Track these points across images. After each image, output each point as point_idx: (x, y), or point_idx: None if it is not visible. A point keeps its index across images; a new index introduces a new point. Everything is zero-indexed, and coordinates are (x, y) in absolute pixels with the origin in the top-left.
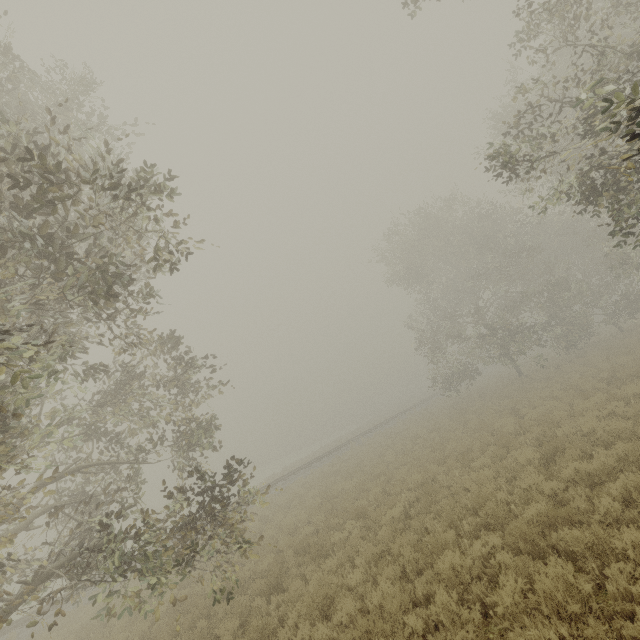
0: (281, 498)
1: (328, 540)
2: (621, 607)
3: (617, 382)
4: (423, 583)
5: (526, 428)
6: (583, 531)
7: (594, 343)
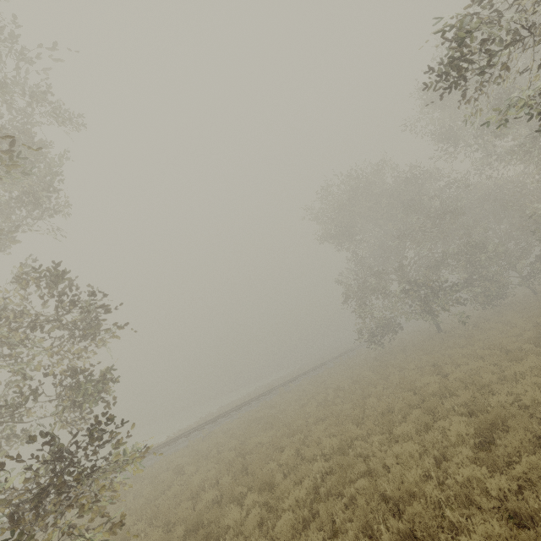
0: (203, 444)
1: (222, 521)
2: None
3: None
4: None
5: (452, 390)
6: None
7: (509, 303)
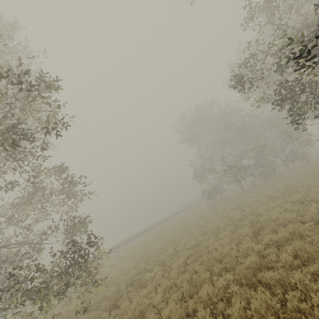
0: (122, 254)
1: (144, 278)
2: (295, 316)
3: (288, 194)
4: (192, 303)
5: (245, 216)
6: (274, 273)
7: (276, 175)
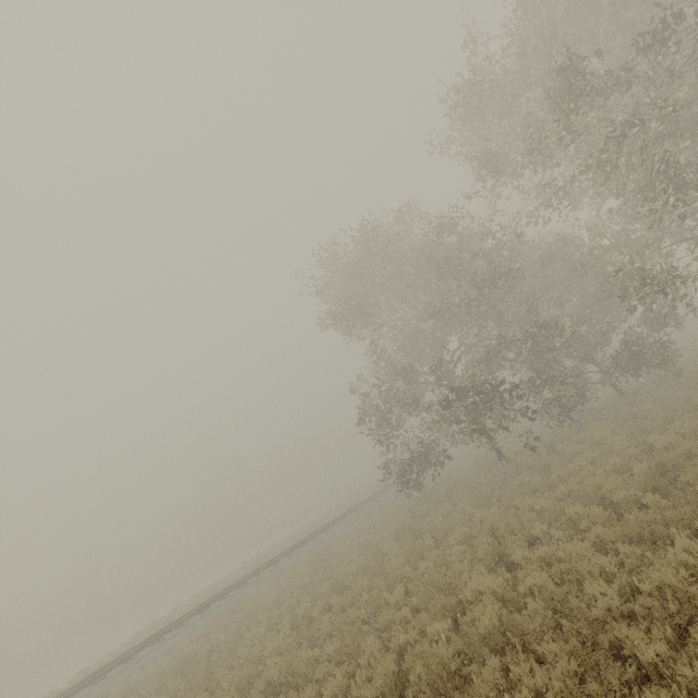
0: None
1: None
2: None
3: (695, 498)
4: None
5: (528, 633)
6: None
7: (590, 411)
